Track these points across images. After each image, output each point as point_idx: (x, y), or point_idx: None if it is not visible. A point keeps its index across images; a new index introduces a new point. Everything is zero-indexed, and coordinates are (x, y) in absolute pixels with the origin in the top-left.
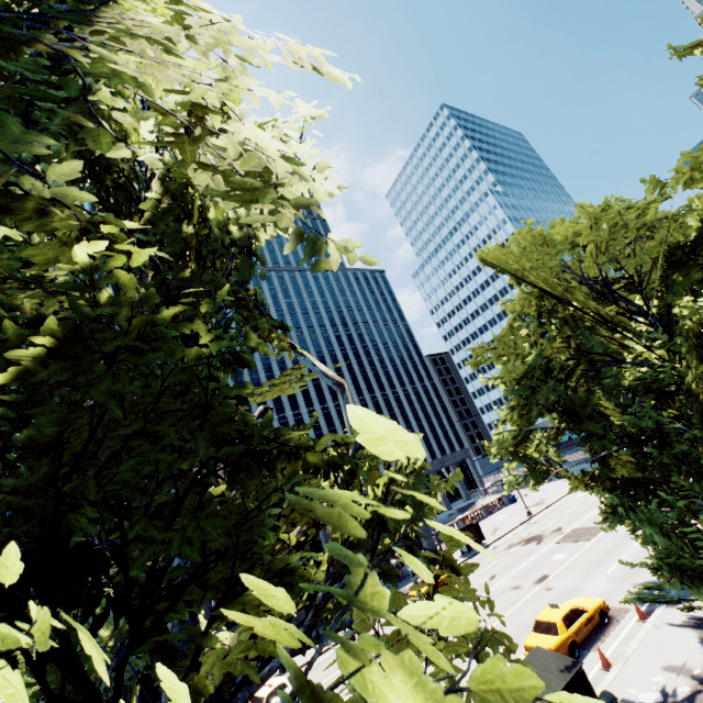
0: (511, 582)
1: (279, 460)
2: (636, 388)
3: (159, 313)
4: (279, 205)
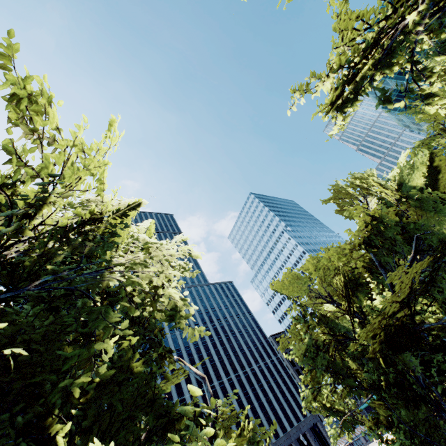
0: None
1: (177, 423)
2: (356, 355)
3: (133, 361)
4: (176, 322)
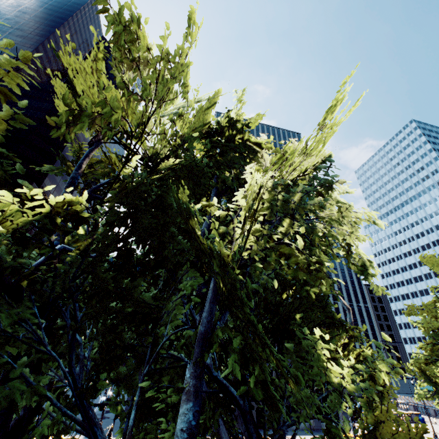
0: None
1: (341, 329)
2: None
3: (320, 284)
4: (365, 277)
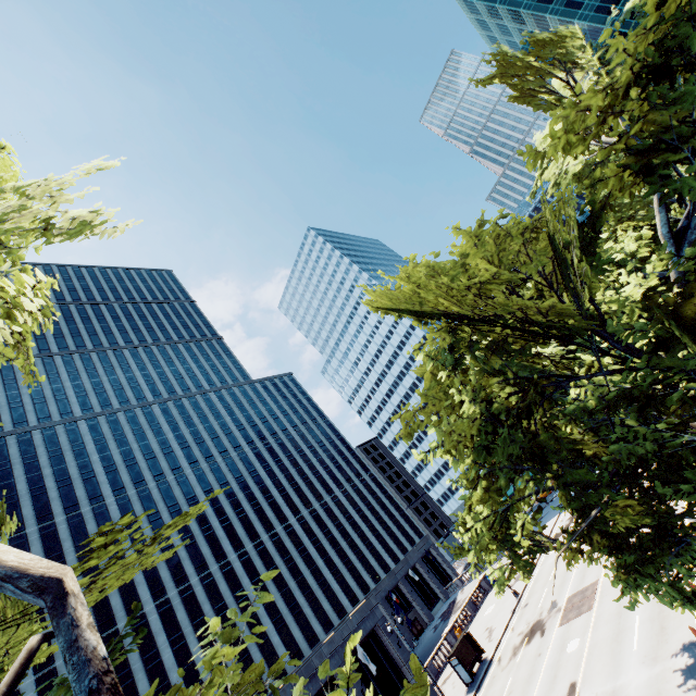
0: None
1: None
2: (615, 402)
3: None
4: None
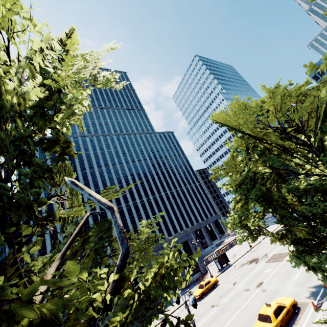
0: (244, 286)
1: None
2: (308, 190)
3: None
4: None
